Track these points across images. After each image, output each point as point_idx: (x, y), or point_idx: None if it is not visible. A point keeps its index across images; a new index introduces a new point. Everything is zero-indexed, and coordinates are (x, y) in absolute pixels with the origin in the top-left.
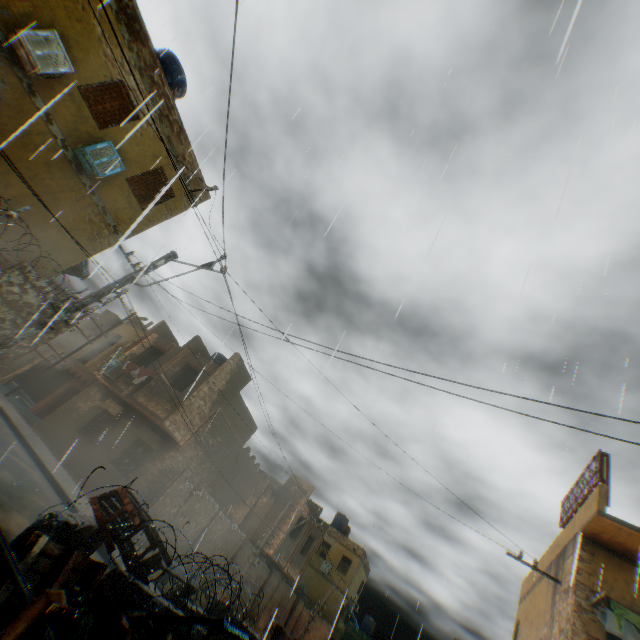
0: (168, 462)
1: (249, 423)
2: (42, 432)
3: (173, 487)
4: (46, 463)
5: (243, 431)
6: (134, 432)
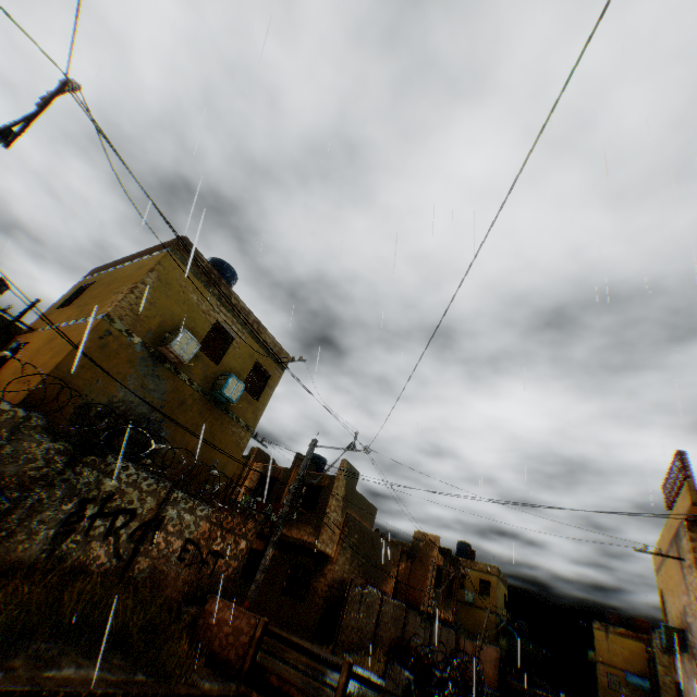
0: (330, 575)
1: (370, 509)
2: None
3: (350, 596)
4: None
5: (368, 518)
6: (285, 558)
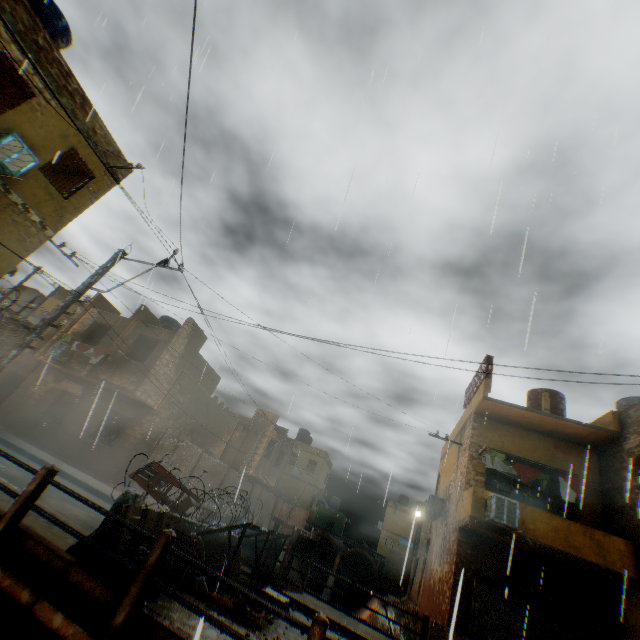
0: (147, 425)
1: (212, 376)
2: (1, 424)
3: (160, 445)
4: (32, 452)
5: (208, 384)
6: (104, 406)
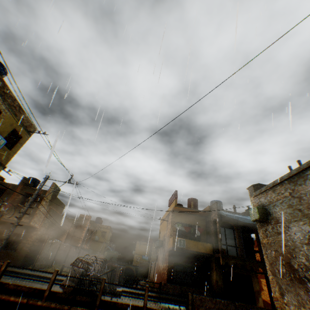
0: (35, 236)
1: (62, 205)
2: None
3: (46, 245)
4: None
5: (60, 209)
6: (6, 231)
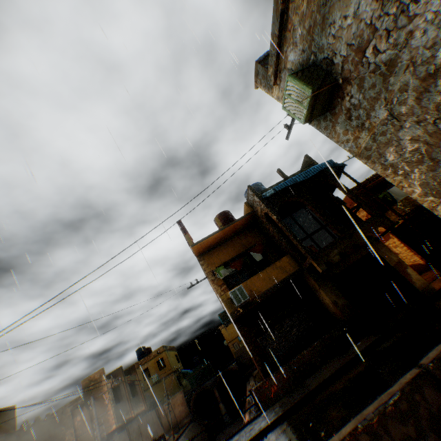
0: None
1: (2, 414)
2: None
3: None
4: None
5: (3, 424)
6: None
